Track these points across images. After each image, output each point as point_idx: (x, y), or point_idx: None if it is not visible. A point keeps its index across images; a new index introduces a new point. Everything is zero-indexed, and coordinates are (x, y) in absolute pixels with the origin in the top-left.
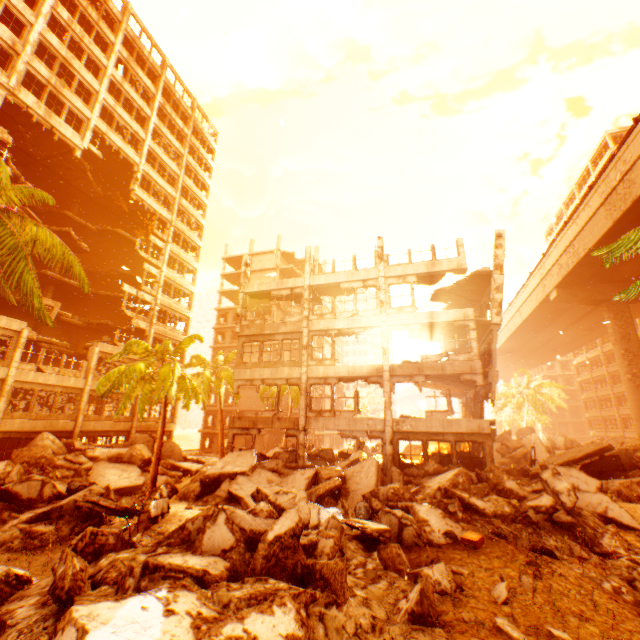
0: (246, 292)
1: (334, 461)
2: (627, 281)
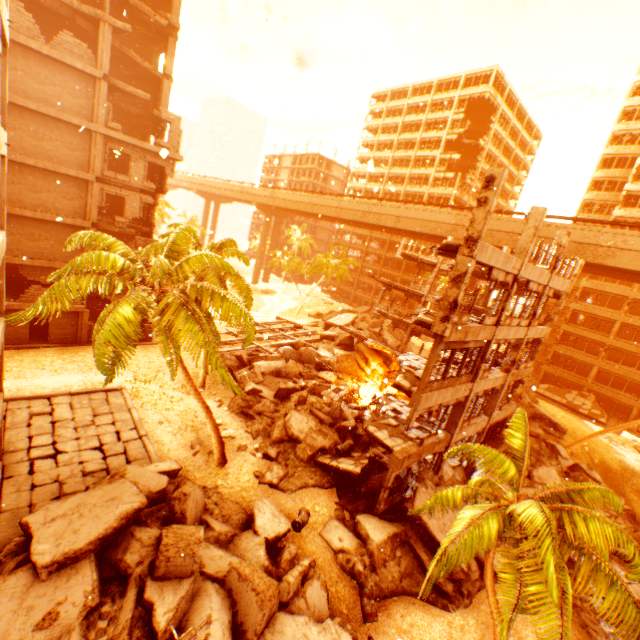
0: (477, 260)
1: None
2: None
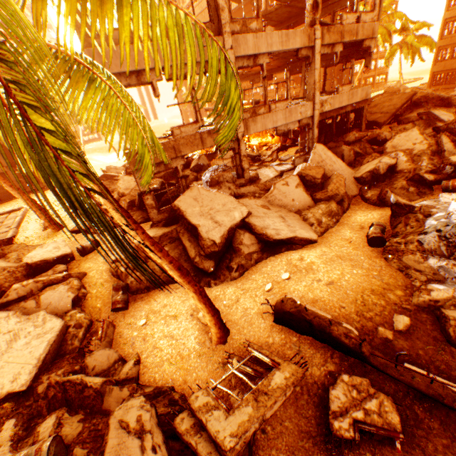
0: None
1: (210, 165)
2: None
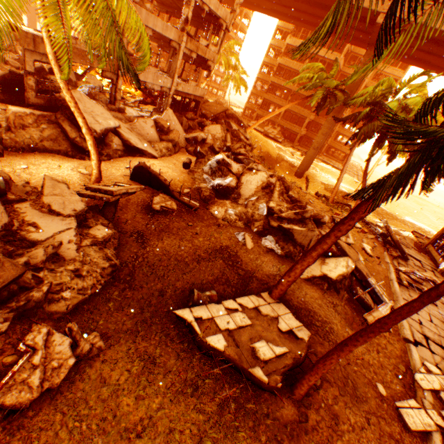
0: None
1: (78, 84)
2: None
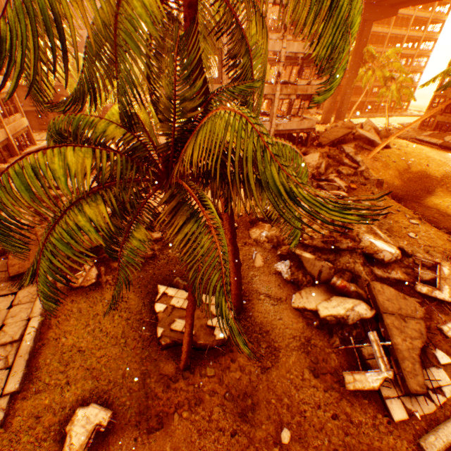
0: None
1: None
2: (366, 4)
